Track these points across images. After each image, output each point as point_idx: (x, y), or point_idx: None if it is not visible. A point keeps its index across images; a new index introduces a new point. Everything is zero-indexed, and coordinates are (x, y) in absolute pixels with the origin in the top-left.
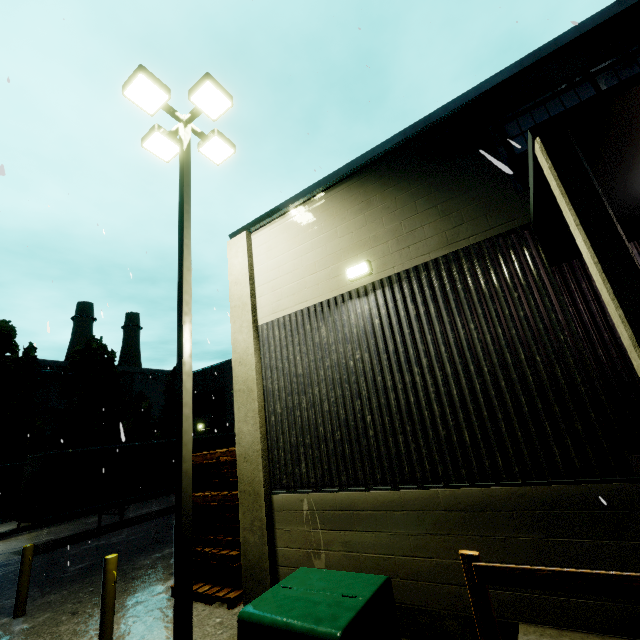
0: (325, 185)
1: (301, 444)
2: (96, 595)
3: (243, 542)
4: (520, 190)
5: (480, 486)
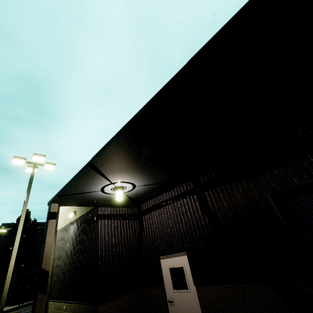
0: None
1: (56, 281)
2: None
3: None
4: None
5: (77, 303)
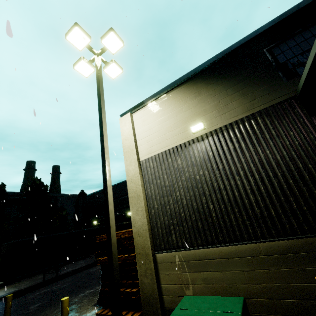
0: (173, 86)
1: (171, 224)
2: None
3: (141, 283)
4: (285, 80)
5: (285, 239)
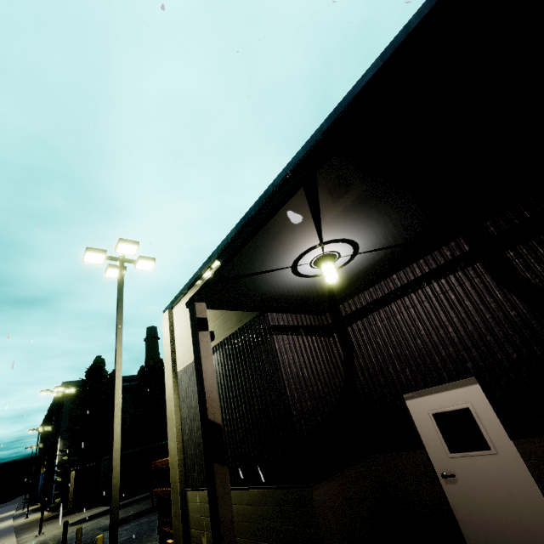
0: (195, 279)
1: (195, 456)
2: None
3: (173, 525)
4: None
5: (255, 488)
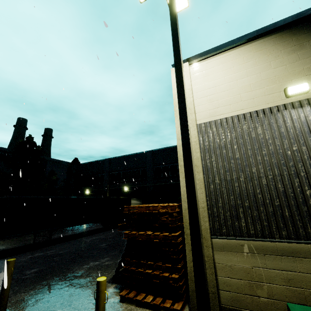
0: (261, 33)
1: (240, 206)
2: (58, 296)
3: (190, 270)
4: None
5: None
